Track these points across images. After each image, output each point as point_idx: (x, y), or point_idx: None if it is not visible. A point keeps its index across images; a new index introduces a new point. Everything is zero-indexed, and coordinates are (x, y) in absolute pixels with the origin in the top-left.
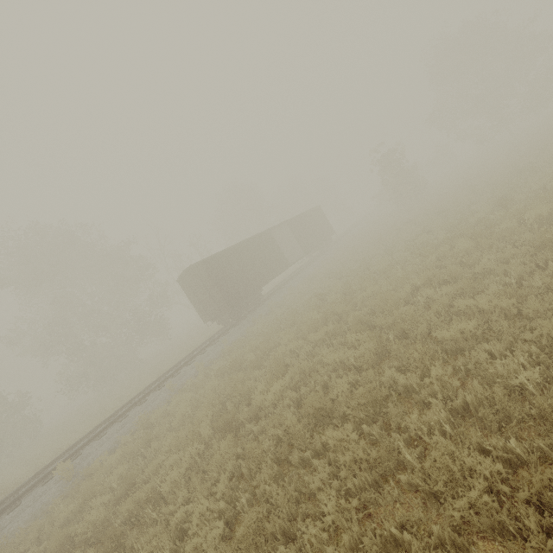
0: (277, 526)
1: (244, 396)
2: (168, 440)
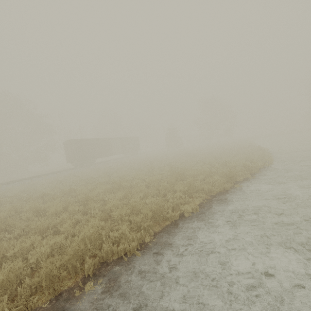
0: (63, 190)
1: (68, 180)
2: (41, 184)
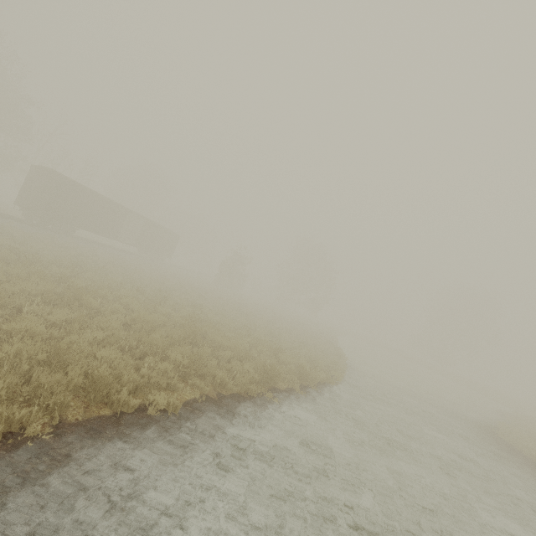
0: None
1: None
2: None
